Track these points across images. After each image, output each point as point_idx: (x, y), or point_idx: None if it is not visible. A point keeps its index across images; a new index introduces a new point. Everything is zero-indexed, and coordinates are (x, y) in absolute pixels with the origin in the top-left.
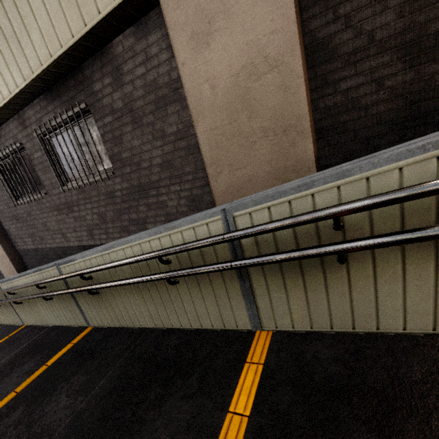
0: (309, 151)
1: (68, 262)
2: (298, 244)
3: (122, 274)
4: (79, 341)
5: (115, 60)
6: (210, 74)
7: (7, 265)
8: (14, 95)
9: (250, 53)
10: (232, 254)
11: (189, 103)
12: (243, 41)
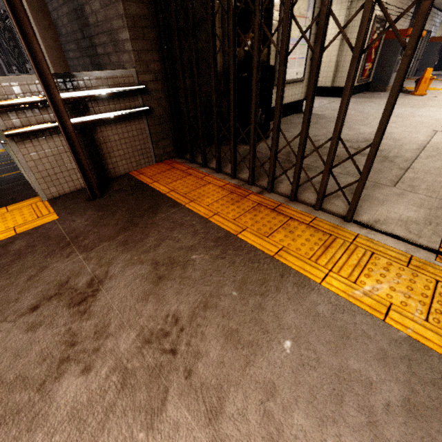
0: None
1: None
2: None
3: None
4: (2, 164)
5: None
6: None
7: None
8: None
9: None
10: None
11: None
12: None
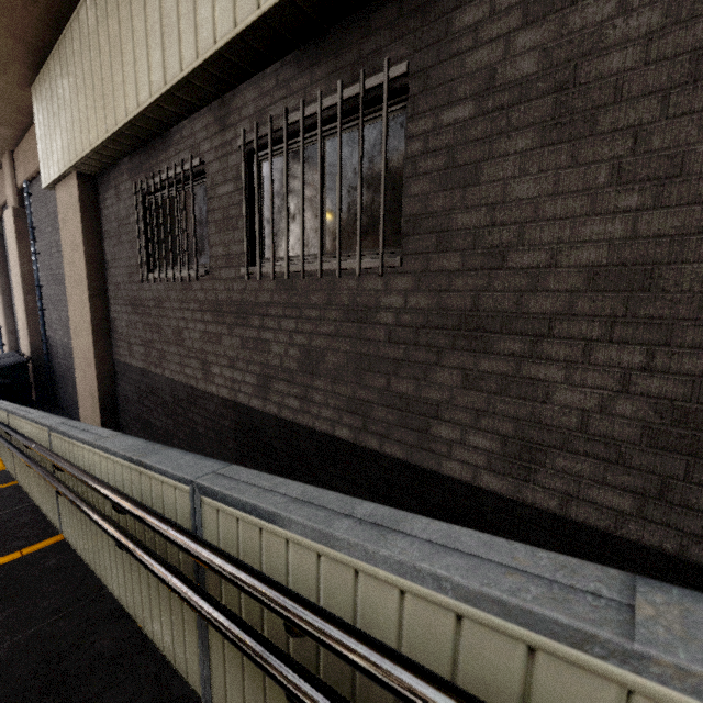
0: None
1: (245, 509)
2: None
3: None
4: None
5: None
6: None
7: (89, 379)
8: (241, 32)
9: None
10: None
11: None
12: None
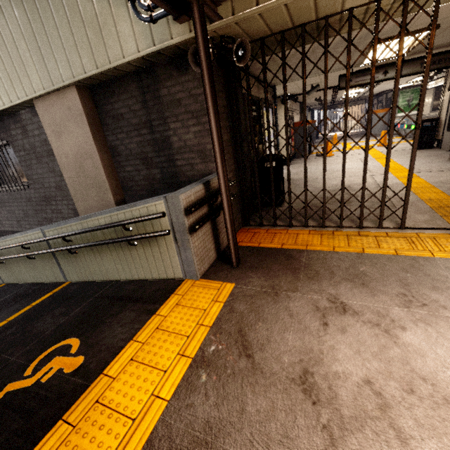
0: (111, 199)
1: None
2: (64, 245)
3: (13, 252)
4: None
5: (22, 122)
6: (64, 151)
7: None
8: None
9: (78, 148)
10: (48, 247)
11: (58, 162)
12: (75, 142)
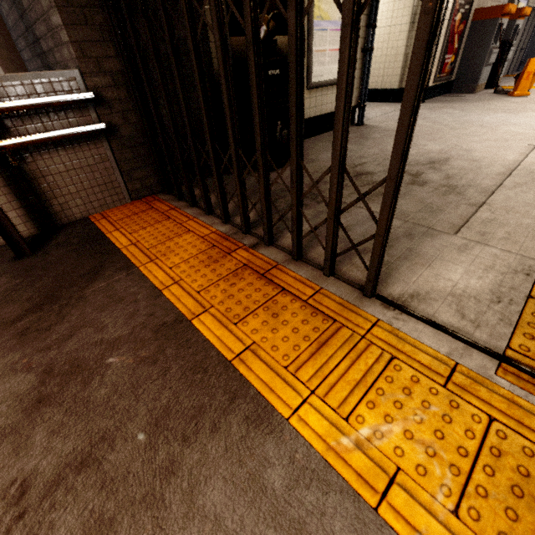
0: None
1: None
2: None
3: None
4: None
5: None
6: None
7: None
8: None
9: None
10: None
11: None
12: None
